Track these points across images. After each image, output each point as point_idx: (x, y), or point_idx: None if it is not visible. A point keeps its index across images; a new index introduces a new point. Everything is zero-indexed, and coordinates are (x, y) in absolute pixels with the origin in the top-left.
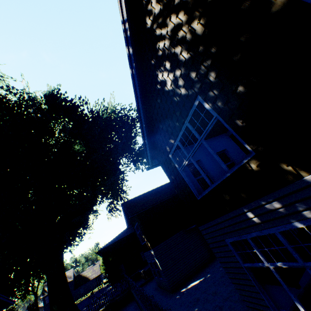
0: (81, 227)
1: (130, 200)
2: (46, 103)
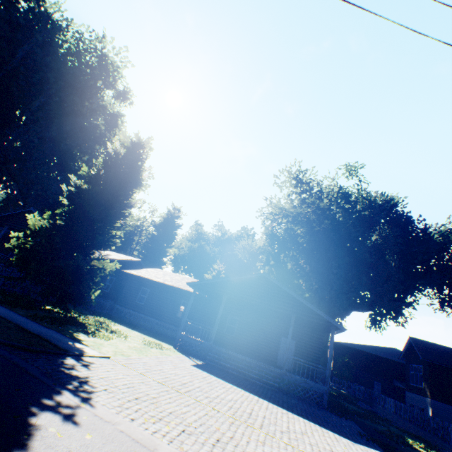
0: None
1: (421, 340)
2: (383, 210)
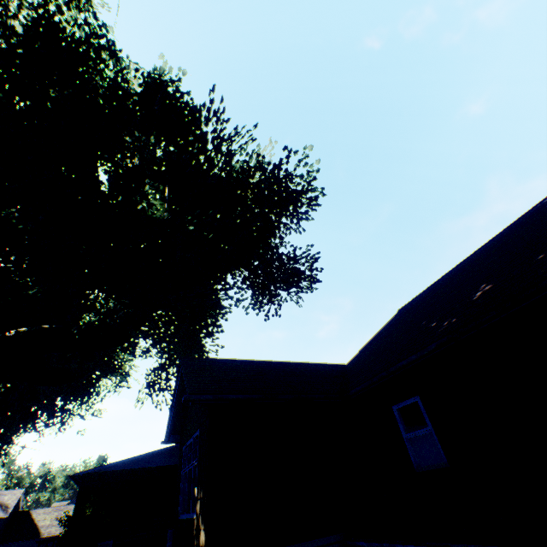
0: (69, 393)
1: (209, 360)
2: (140, 86)
